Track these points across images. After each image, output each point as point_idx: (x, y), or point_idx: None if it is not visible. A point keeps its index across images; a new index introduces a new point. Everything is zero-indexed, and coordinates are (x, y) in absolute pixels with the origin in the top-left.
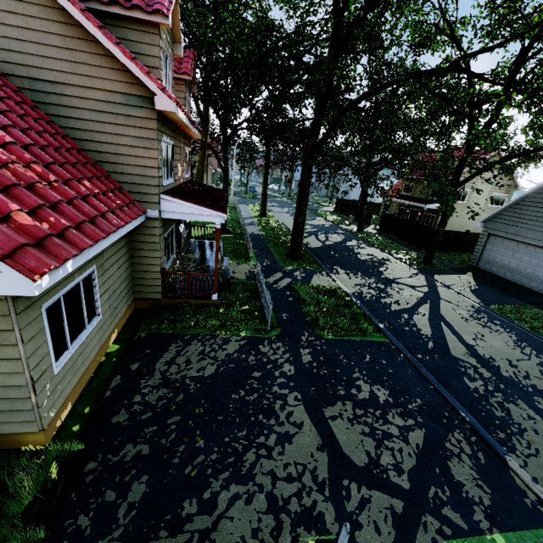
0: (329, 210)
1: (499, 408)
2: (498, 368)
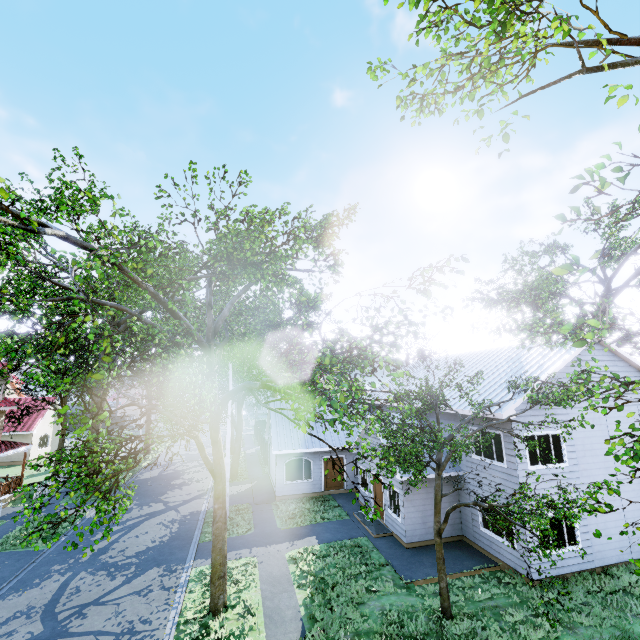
0: (251, 433)
1: (44, 578)
2: (103, 554)
